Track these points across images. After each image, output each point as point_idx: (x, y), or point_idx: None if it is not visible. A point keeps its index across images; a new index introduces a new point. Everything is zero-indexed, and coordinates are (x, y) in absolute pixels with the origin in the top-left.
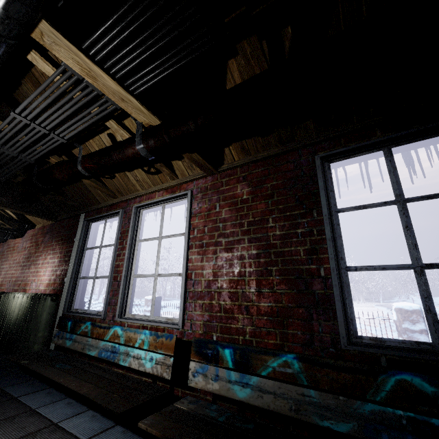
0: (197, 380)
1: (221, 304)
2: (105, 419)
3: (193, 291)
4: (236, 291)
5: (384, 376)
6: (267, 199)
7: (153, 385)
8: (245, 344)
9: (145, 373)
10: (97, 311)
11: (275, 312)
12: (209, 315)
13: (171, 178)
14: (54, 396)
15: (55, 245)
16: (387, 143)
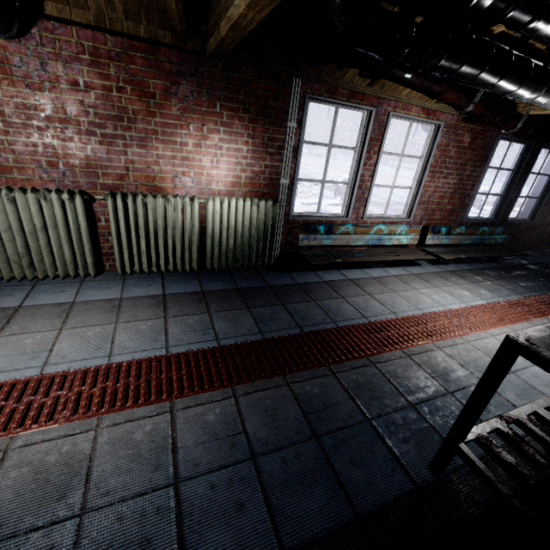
0: (430, 241)
1: (431, 208)
2: (394, 267)
3: (420, 201)
4: (440, 201)
5: (481, 229)
6: (473, 151)
7: (408, 249)
8: (435, 224)
9: (381, 246)
10: (332, 214)
11: (450, 210)
12: (424, 213)
13: (439, 102)
14: (355, 271)
15: (228, 118)
16: (514, 140)
